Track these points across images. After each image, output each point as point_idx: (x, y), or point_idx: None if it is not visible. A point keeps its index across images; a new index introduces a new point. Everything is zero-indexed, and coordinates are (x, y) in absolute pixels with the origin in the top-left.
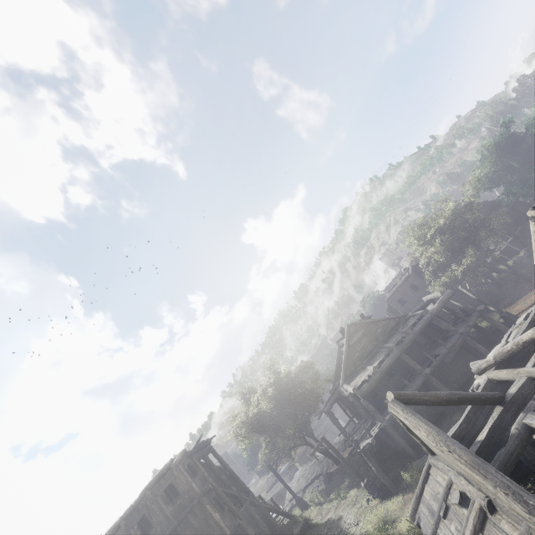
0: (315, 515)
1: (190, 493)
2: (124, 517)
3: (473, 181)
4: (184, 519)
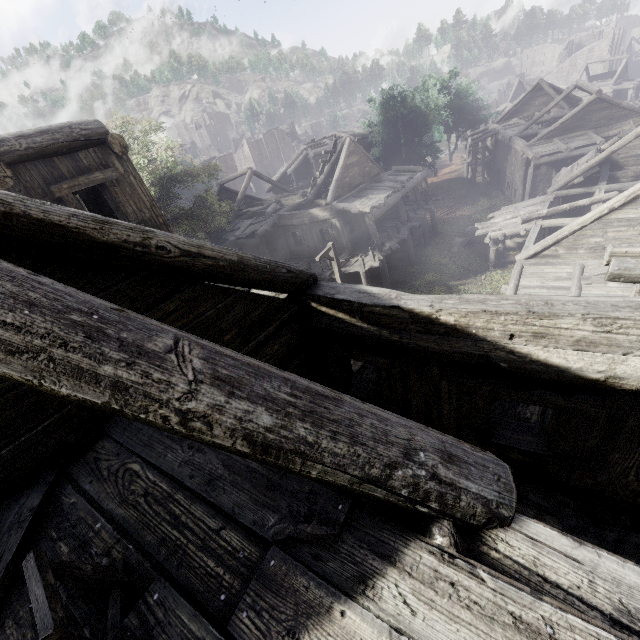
0: None
1: None
2: None
3: None
4: None
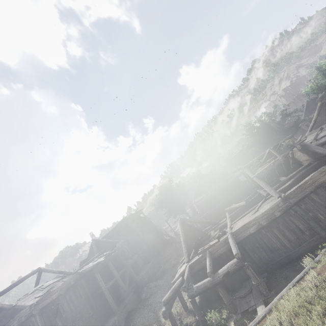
0: (178, 238)
1: (132, 227)
2: (112, 230)
3: (306, 88)
4: (130, 233)
